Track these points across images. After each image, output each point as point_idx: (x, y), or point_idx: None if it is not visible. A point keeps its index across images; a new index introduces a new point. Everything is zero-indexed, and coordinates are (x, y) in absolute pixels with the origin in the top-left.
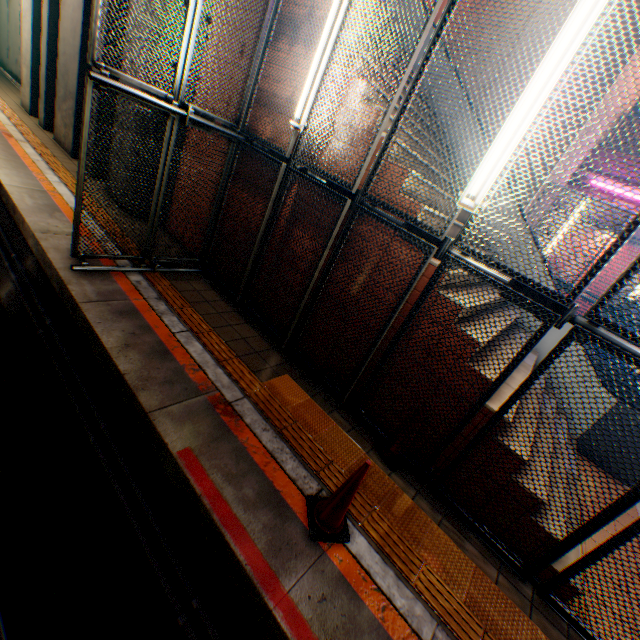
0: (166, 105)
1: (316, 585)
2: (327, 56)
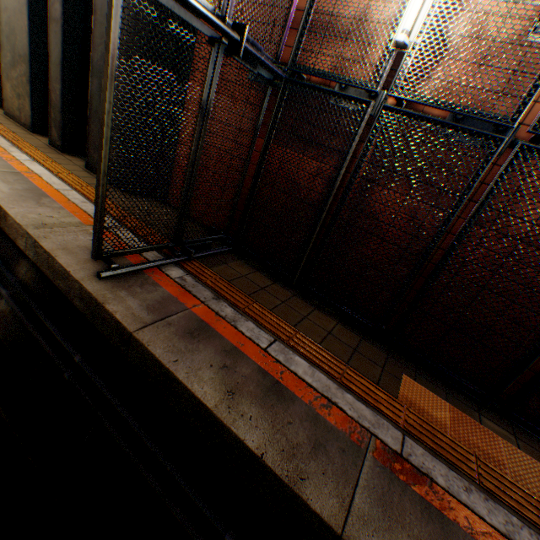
0: (219, 22)
1: None
2: None
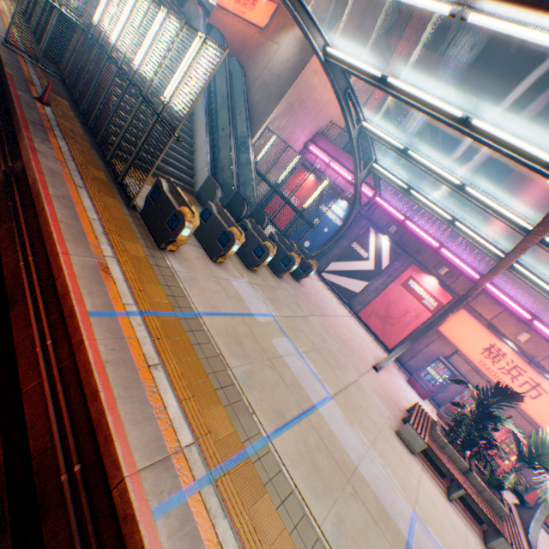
0: (53, 3)
1: (27, 97)
2: (105, 5)
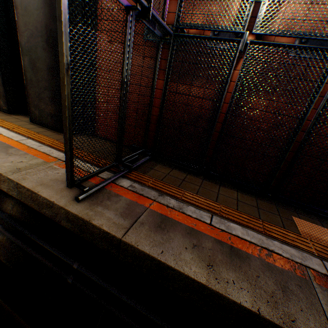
0: None
1: None
2: None
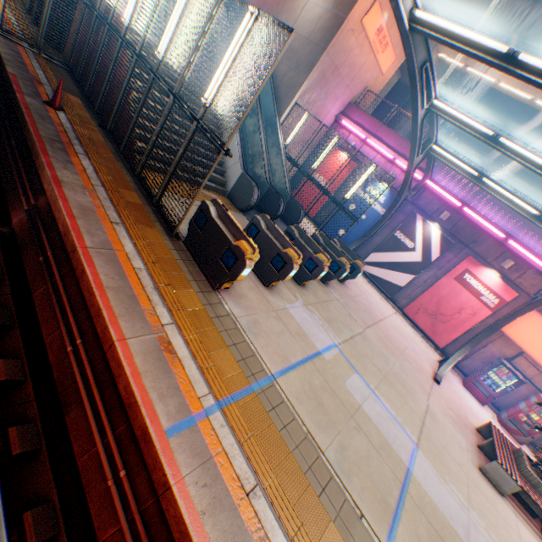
0: None
1: (37, 104)
2: None
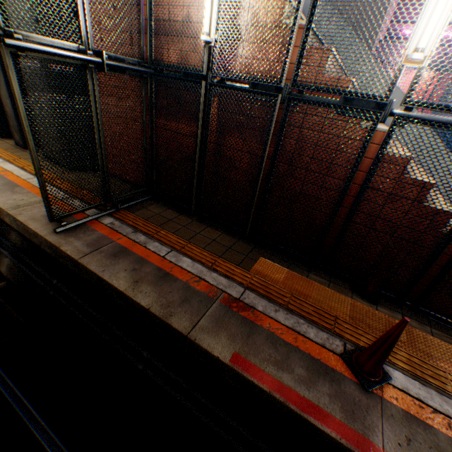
0: (82, 56)
1: (396, 431)
2: None
